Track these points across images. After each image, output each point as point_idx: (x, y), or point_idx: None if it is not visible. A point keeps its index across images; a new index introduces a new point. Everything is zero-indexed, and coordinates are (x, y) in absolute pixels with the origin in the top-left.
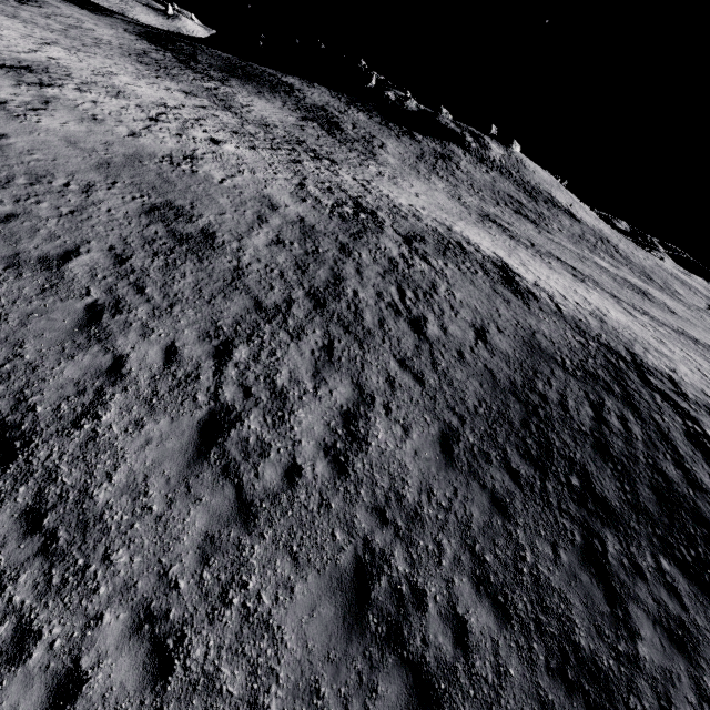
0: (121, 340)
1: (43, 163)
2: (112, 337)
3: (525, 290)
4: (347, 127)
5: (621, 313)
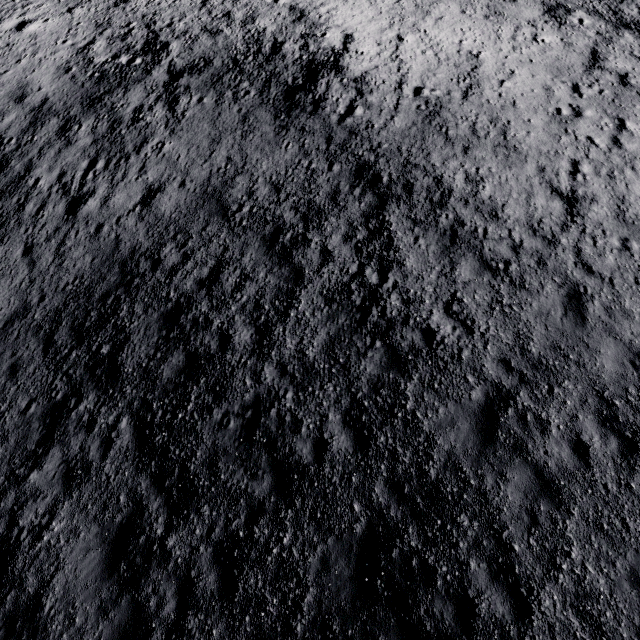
0: None
1: None
2: None
3: (311, 99)
4: None
5: (551, 72)
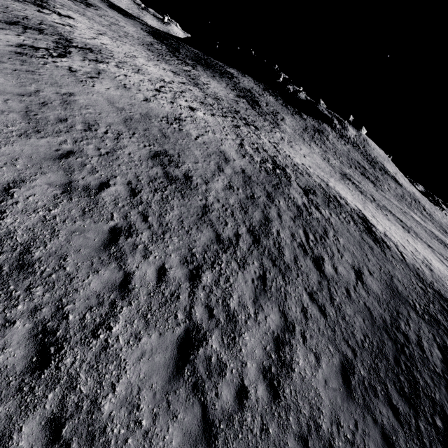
0: (130, 259)
1: (93, 115)
2: (124, 256)
3: (380, 239)
4: (263, 104)
5: (438, 262)
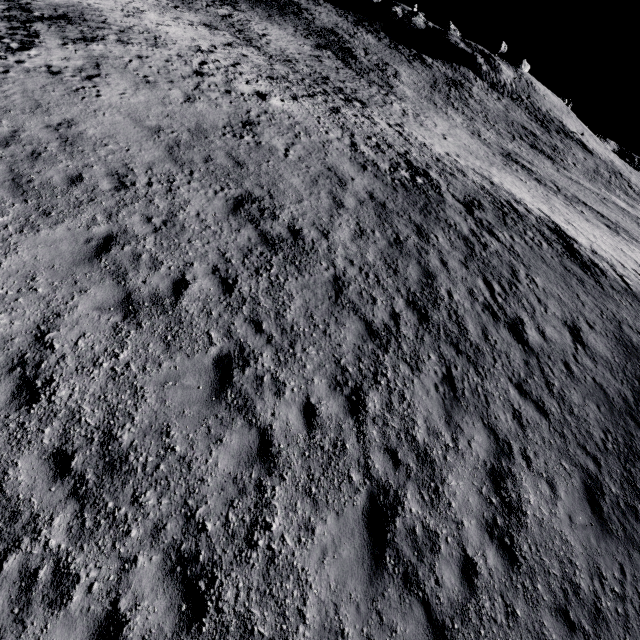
0: (259, 404)
1: (119, 156)
2: (250, 402)
3: (589, 262)
4: (360, 53)
5: None
